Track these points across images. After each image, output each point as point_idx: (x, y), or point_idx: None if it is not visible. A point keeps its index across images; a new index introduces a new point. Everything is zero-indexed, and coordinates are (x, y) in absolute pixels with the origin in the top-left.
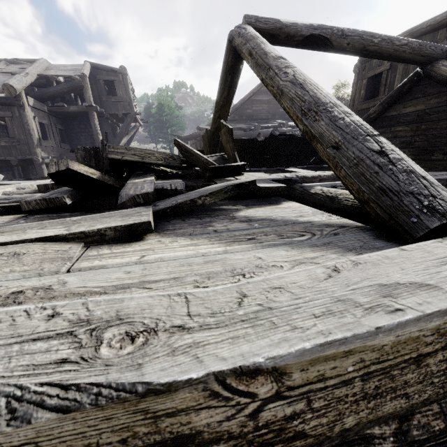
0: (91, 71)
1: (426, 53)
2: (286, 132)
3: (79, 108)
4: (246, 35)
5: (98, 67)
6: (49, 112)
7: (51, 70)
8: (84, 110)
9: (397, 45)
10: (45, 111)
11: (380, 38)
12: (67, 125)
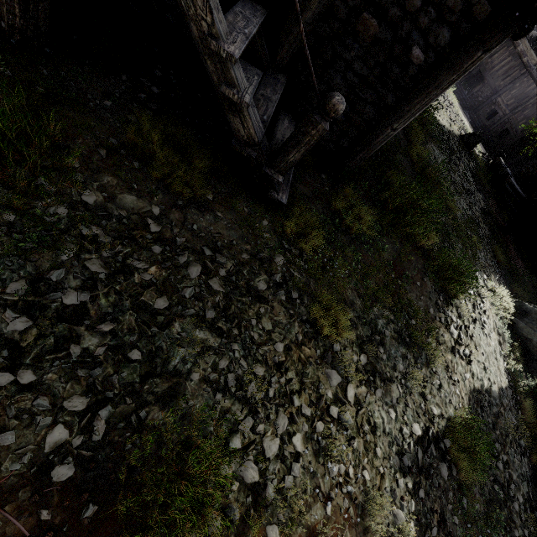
0: None
1: None
2: None
3: None
4: None
5: None
6: None
7: None
8: None
9: None
10: None
11: None
12: None
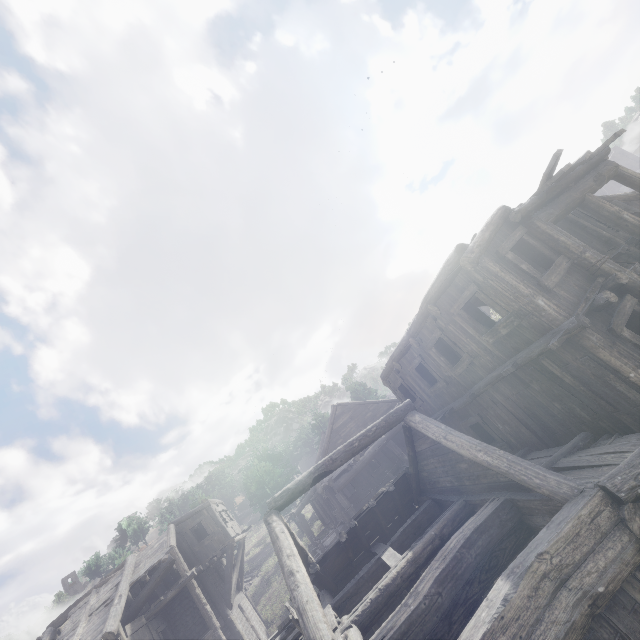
0: (176, 531)
1: (394, 421)
2: (363, 507)
3: (176, 589)
4: (271, 535)
5: (181, 520)
6: (148, 619)
7: (140, 566)
8: (182, 586)
9: (371, 435)
10: (144, 623)
11: (357, 441)
12: (168, 615)
